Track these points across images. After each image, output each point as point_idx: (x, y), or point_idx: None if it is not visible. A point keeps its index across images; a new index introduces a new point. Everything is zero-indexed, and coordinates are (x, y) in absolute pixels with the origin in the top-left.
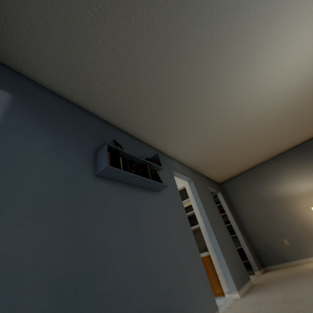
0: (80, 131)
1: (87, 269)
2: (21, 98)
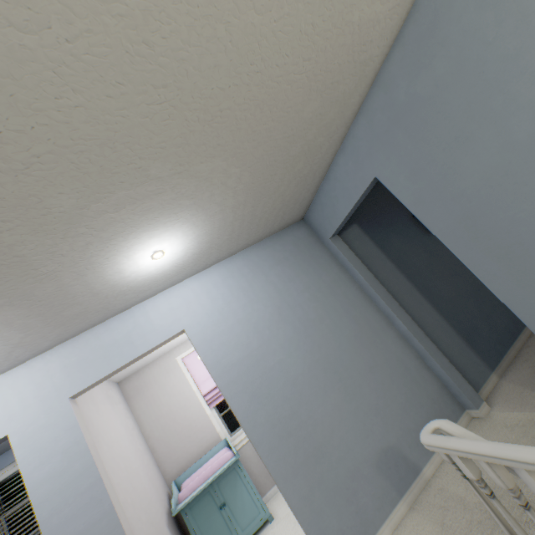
0: (390, 209)
1: (475, 285)
2: (358, 221)
